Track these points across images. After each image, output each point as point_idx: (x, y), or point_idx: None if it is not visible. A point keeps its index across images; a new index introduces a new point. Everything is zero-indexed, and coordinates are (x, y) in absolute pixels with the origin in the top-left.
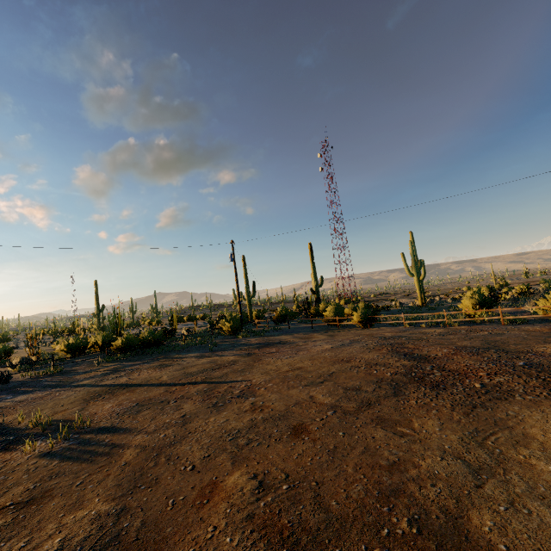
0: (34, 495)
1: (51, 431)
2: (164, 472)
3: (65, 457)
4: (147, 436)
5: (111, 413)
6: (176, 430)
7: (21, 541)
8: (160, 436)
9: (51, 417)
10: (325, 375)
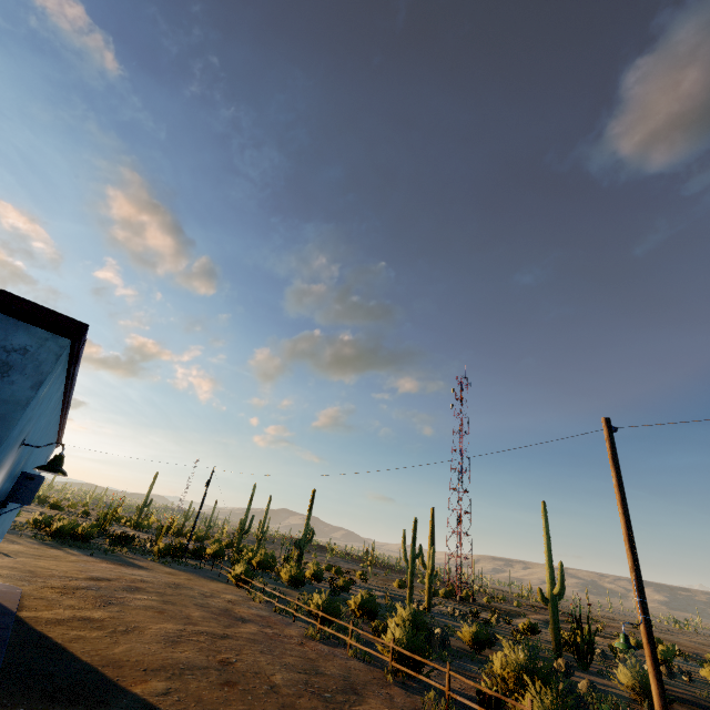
0: None
1: None
2: None
3: None
4: None
5: None
6: None
7: None
8: None
9: None
10: (39, 567)
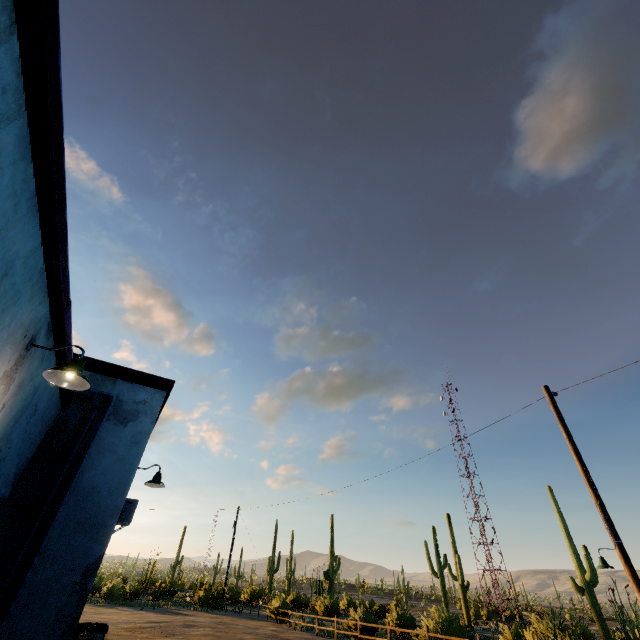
0: None
1: None
2: None
3: None
4: None
5: None
6: None
7: None
8: None
9: None
10: (105, 618)
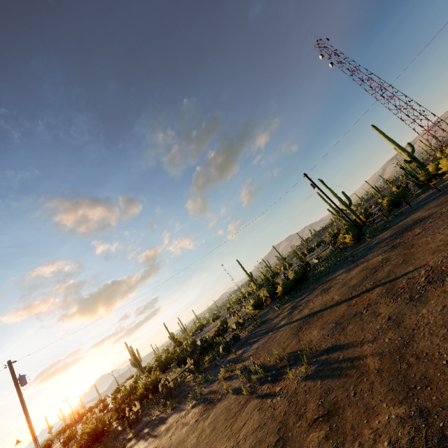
0: (327, 408)
1: (293, 361)
2: (425, 370)
3: (322, 376)
4: (372, 344)
5: (323, 337)
6: (396, 332)
7: (353, 446)
8: (385, 341)
9: (284, 352)
10: None
